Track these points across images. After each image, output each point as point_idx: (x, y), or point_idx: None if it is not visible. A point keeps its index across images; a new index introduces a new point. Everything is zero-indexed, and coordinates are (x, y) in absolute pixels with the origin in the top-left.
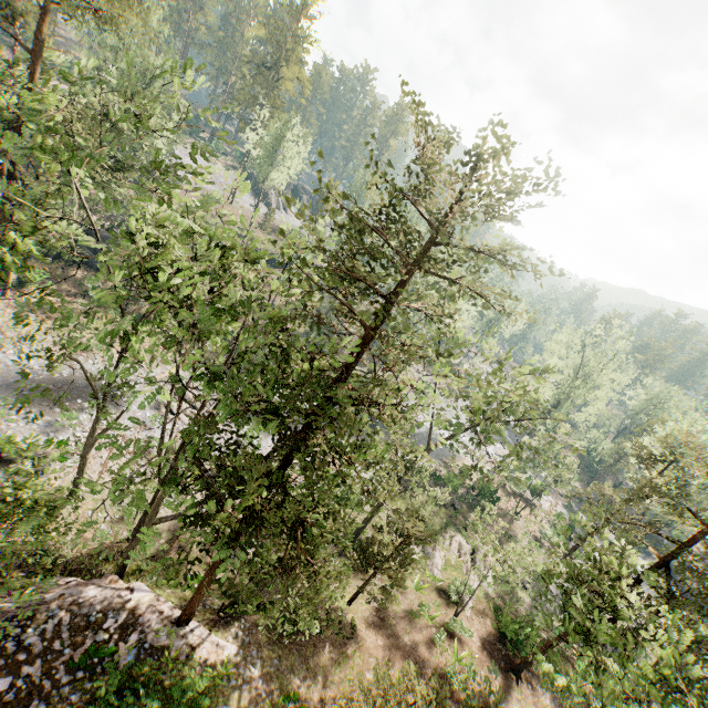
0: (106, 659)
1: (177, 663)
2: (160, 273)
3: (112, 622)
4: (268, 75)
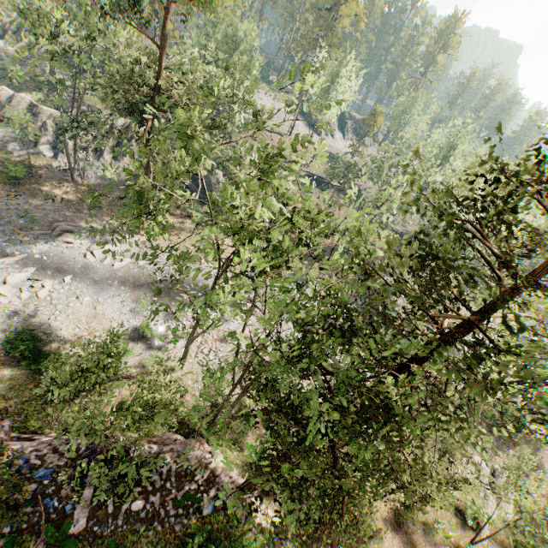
0: (196, 504)
1: (239, 520)
2: (242, 247)
3: (200, 476)
4: (328, 18)
